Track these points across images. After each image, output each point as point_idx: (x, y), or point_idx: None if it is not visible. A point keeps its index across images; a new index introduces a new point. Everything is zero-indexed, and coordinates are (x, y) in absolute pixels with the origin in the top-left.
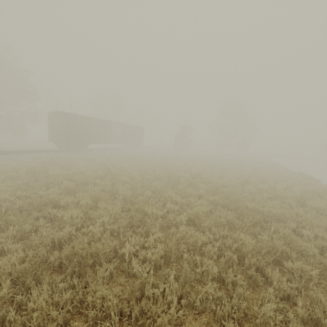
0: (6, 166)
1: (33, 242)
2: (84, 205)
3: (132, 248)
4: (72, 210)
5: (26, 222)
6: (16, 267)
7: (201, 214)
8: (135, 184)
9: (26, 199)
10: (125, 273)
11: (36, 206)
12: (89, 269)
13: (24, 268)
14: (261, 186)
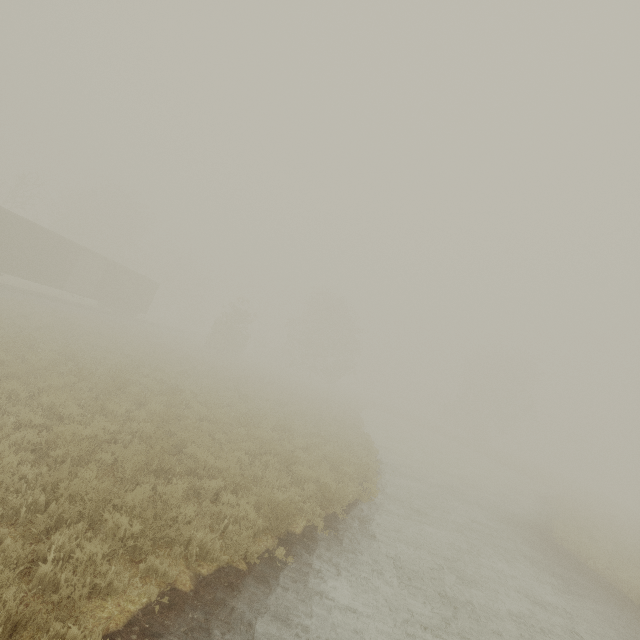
0: None
1: None
2: None
3: None
4: None
5: None
6: None
7: (66, 436)
8: (12, 369)
9: None
10: None
11: None
12: None
13: None
14: (263, 432)
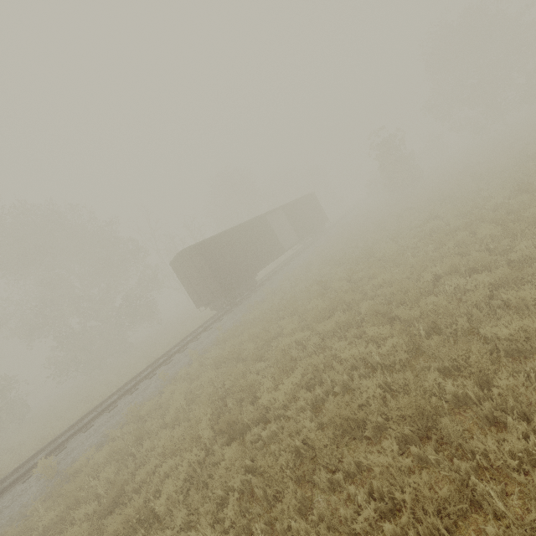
0: (168, 415)
1: None
2: None
3: None
4: None
5: None
6: None
7: None
8: None
9: None
10: None
11: None
12: None
13: None
14: None
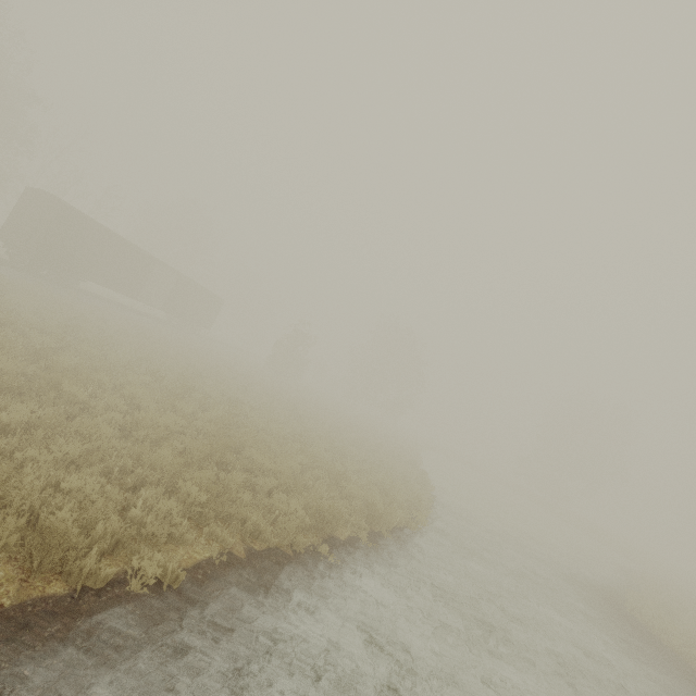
0: None
1: None
2: None
3: None
4: None
5: None
6: None
7: (147, 420)
8: (99, 363)
9: None
10: None
11: None
12: None
13: None
14: (316, 450)
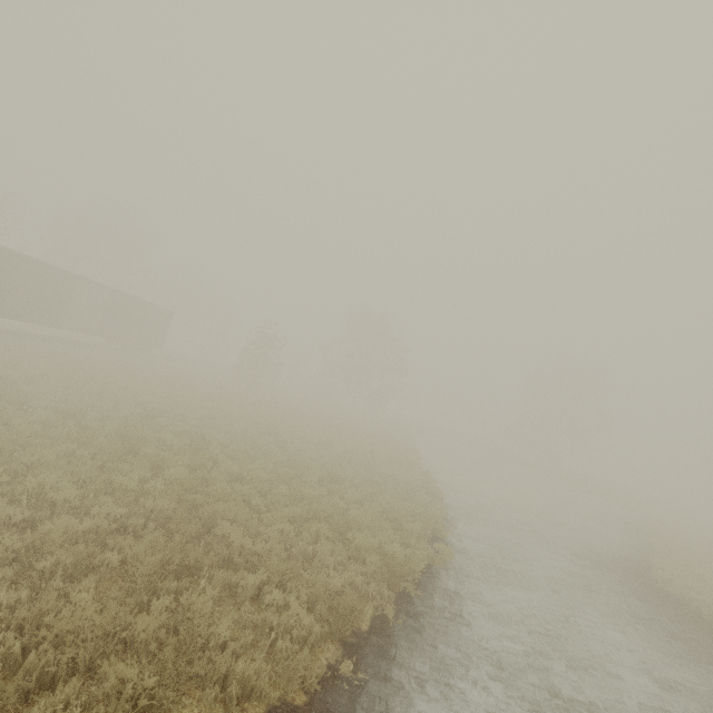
0: None
1: None
2: None
3: None
4: None
5: None
6: None
7: (55, 538)
8: None
9: None
10: None
11: None
12: None
13: None
14: (309, 489)
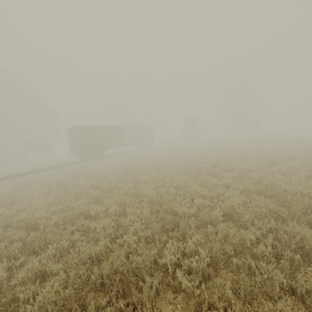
0: (40, 183)
1: (73, 260)
2: (113, 212)
3: (172, 257)
4: (103, 220)
5: (63, 238)
6: (60, 294)
7: (238, 207)
8: (156, 182)
9: (60, 212)
10: (172, 287)
11: (69, 219)
12: (131, 285)
13: (67, 294)
14: (293, 164)
